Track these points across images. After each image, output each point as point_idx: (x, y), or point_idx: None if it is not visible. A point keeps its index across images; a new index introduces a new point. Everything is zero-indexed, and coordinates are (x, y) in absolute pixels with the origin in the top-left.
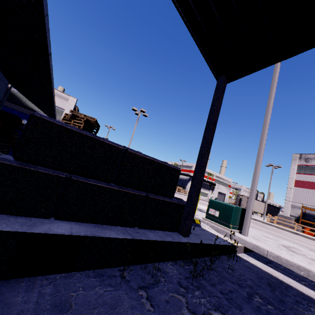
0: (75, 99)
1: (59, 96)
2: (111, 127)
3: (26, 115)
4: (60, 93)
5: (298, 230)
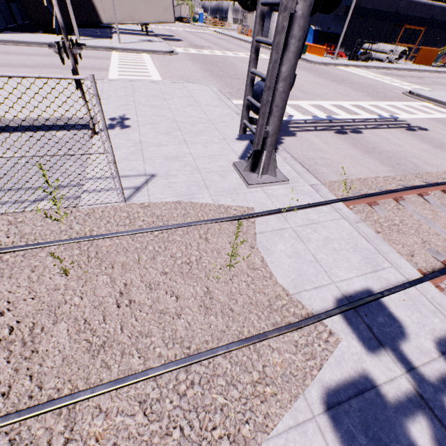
0: None
1: None
2: None
3: None
4: None
5: (246, 34)
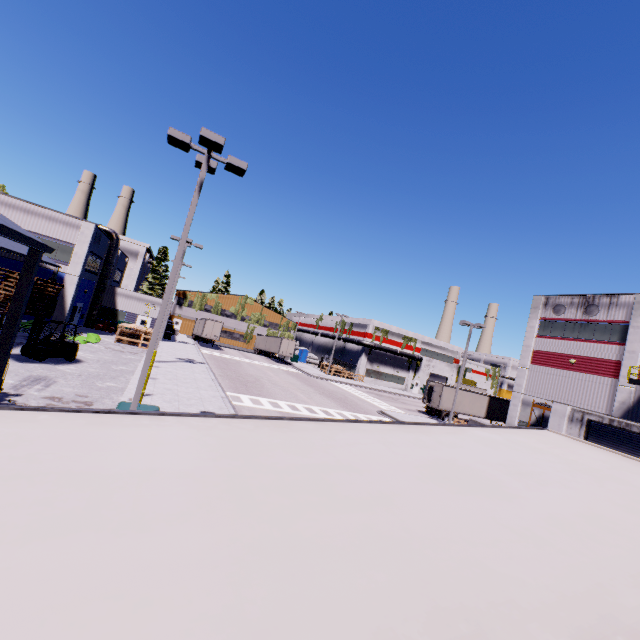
0: (92, 225)
1: (64, 222)
2: (183, 264)
3: (11, 261)
4: (66, 218)
5: None
